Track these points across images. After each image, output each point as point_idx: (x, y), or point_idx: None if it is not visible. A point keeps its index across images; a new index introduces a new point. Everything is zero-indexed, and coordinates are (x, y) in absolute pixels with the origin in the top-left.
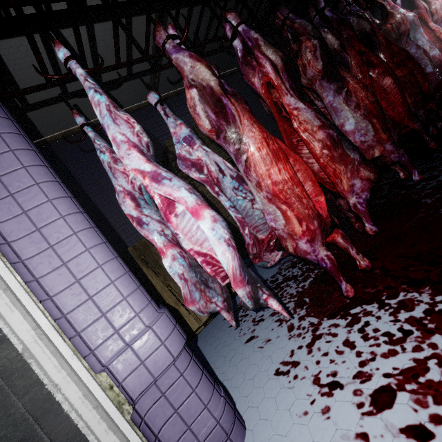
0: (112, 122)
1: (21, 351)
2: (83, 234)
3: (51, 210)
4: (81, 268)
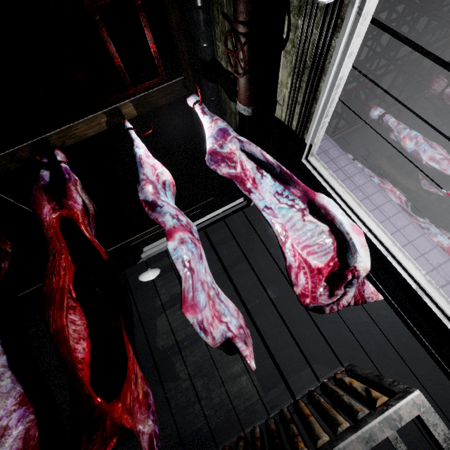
0: (430, 147)
1: (415, 289)
2: (415, 224)
3: (392, 207)
4: (422, 247)
